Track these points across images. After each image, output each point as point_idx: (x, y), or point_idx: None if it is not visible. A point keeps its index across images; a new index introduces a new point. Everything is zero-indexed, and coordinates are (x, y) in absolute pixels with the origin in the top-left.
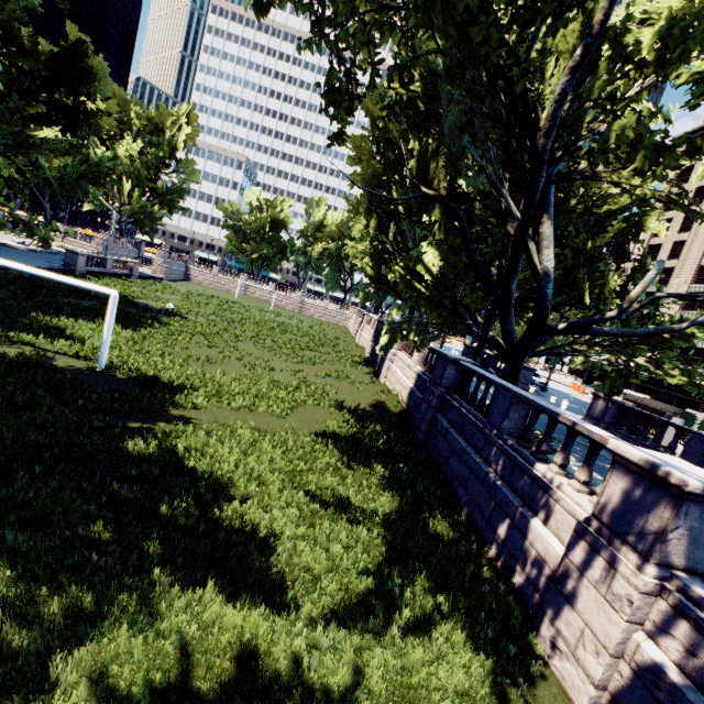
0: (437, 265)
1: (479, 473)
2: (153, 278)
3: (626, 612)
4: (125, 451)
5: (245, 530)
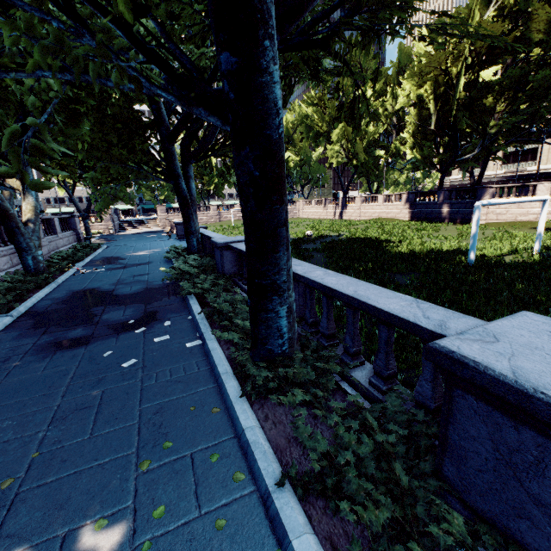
0: None
1: None
2: None
3: None
4: None
5: None
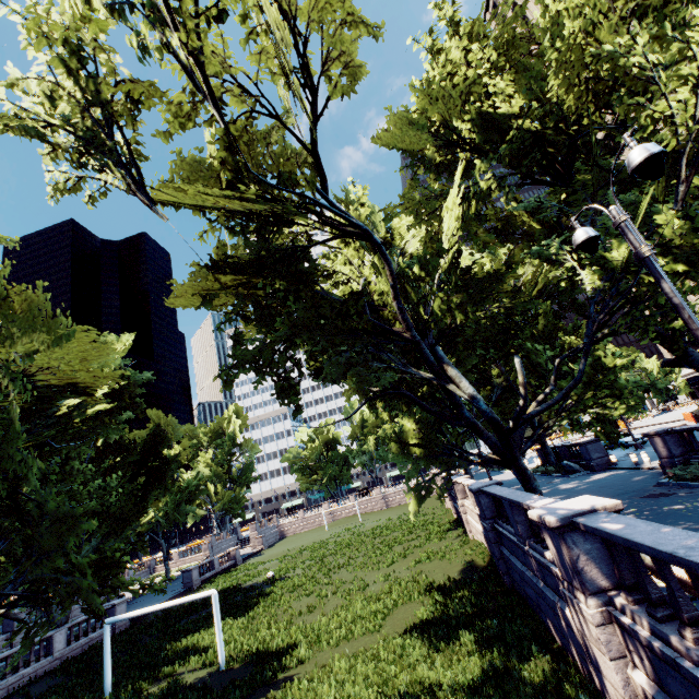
0: (417, 427)
1: (535, 588)
2: (254, 554)
3: (604, 651)
4: None
5: None
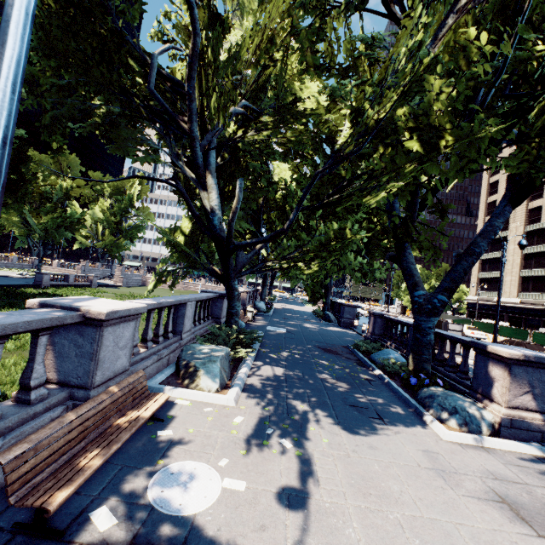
0: (188, 226)
1: None
2: (112, 286)
3: None
4: None
5: None
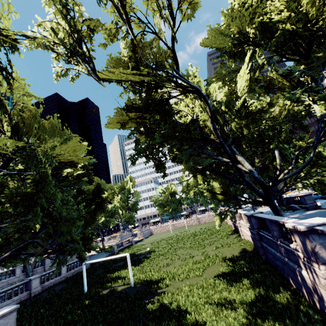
0: (220, 185)
1: (282, 261)
2: (139, 241)
3: None
4: (147, 310)
5: (194, 325)
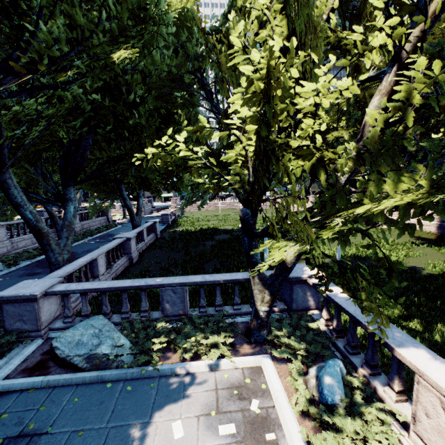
0: None
1: None
2: (178, 216)
3: None
4: None
5: None
